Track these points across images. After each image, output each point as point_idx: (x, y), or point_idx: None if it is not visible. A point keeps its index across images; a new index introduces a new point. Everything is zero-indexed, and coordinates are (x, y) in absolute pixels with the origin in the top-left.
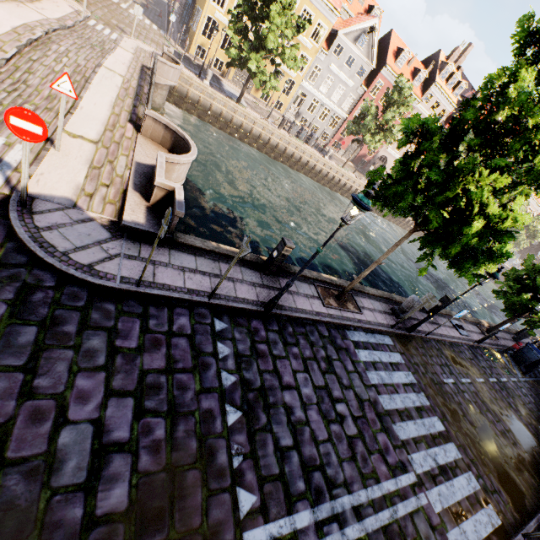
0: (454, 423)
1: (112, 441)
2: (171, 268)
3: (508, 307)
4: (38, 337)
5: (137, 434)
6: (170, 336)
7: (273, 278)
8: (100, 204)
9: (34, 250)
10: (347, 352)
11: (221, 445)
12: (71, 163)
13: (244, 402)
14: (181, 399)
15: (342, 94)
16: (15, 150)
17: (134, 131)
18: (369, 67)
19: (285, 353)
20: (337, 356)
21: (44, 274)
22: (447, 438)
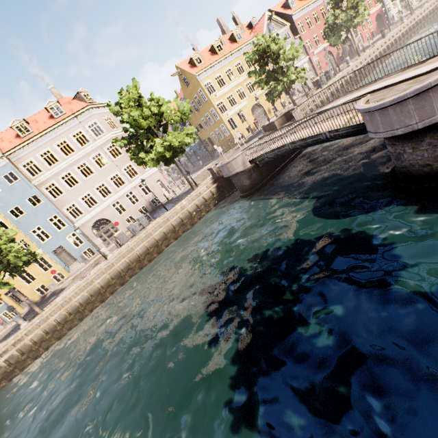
0: None
1: None
2: None
3: None
4: None
5: None
6: None
7: None
8: None
9: None
10: None
11: None
12: None
13: None
14: None
15: None
16: None
17: None
18: (287, 28)
19: None
20: None
21: None
22: None
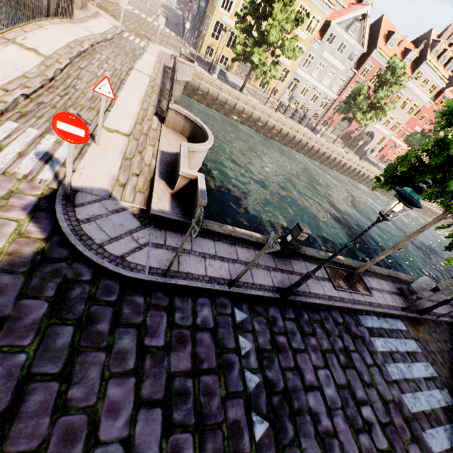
0: None
1: None
2: (193, 255)
3: None
4: (74, 339)
5: None
6: (195, 330)
7: (285, 260)
8: (131, 193)
9: (74, 243)
10: (363, 341)
11: None
12: (108, 155)
13: (269, 409)
14: (208, 408)
15: (333, 78)
16: (64, 147)
17: (159, 122)
18: (360, 51)
19: (304, 346)
20: (354, 346)
21: (82, 267)
22: None
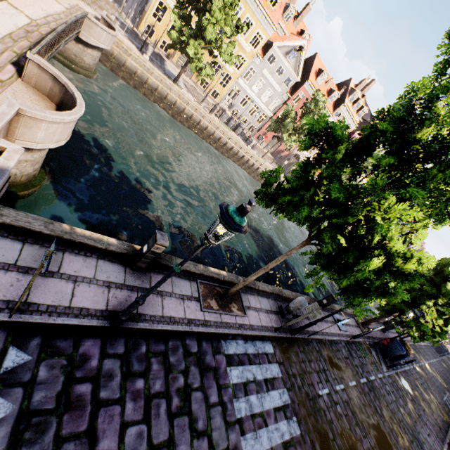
0: None
1: None
2: None
3: (382, 306)
4: None
5: None
6: None
7: (144, 274)
8: None
9: None
10: (215, 373)
11: None
12: None
13: None
14: None
15: (271, 97)
16: None
17: (15, 75)
18: (295, 79)
19: (120, 394)
20: (200, 383)
21: None
22: None
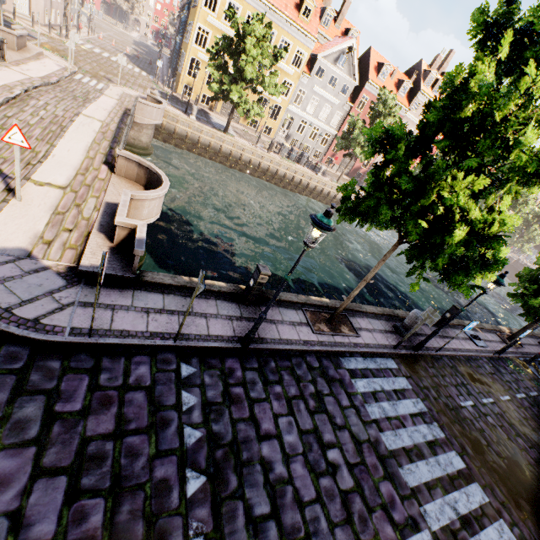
0: (476, 456)
1: (31, 539)
2: (133, 311)
3: (527, 311)
4: None
5: (65, 525)
6: (125, 390)
7: (254, 307)
8: (59, 250)
9: None
10: (341, 383)
11: (176, 524)
12: (32, 211)
13: (210, 463)
14: (130, 469)
15: (329, 113)
16: None
17: (109, 171)
18: (353, 84)
19: (265, 395)
20: (329, 390)
21: None
22: (469, 477)
